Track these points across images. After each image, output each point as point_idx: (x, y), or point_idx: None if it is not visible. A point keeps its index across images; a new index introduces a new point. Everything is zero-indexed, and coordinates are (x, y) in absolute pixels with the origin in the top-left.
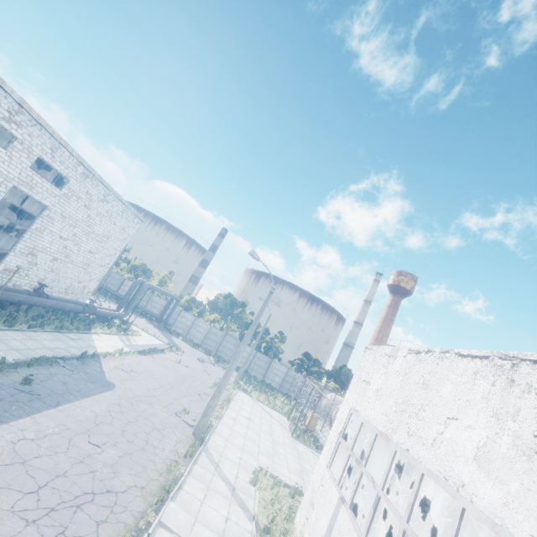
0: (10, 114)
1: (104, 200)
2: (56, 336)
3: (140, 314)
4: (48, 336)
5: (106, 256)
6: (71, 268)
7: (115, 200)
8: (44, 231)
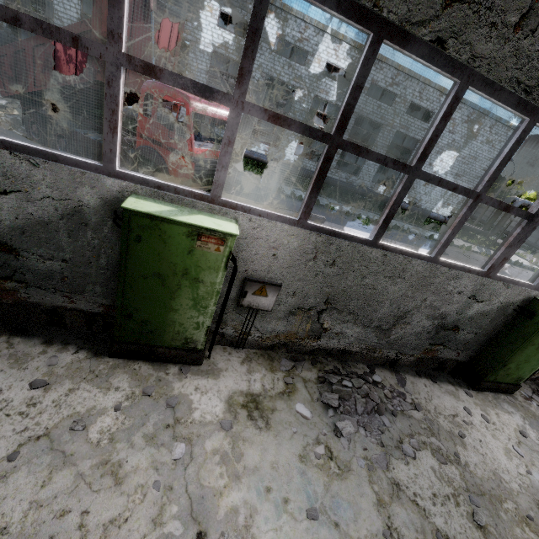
0: (392, 80)
1: (468, 121)
2: (417, 228)
3: (525, 249)
4: (411, 226)
5: (474, 178)
6: (440, 191)
7: (480, 118)
8: None
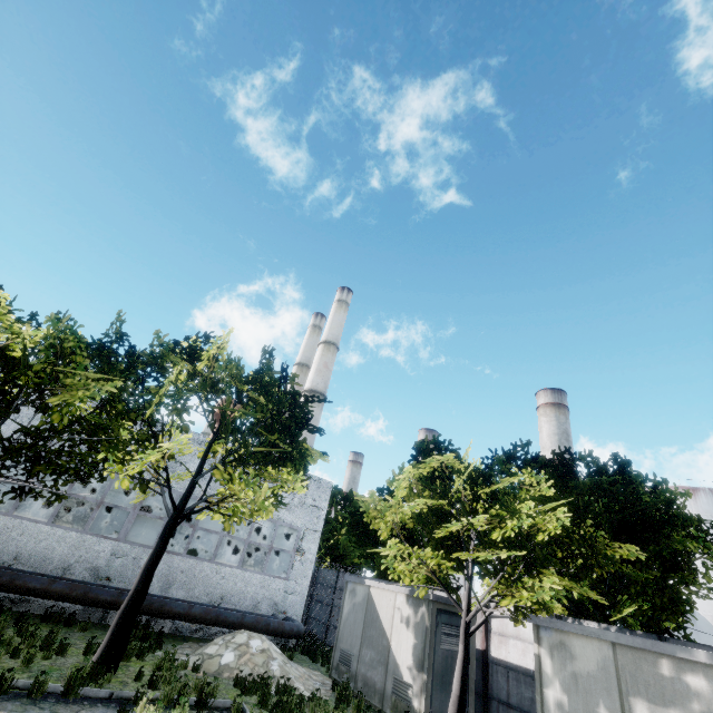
0: None
1: None
2: None
3: None
4: None
5: None
6: None
7: None
8: None
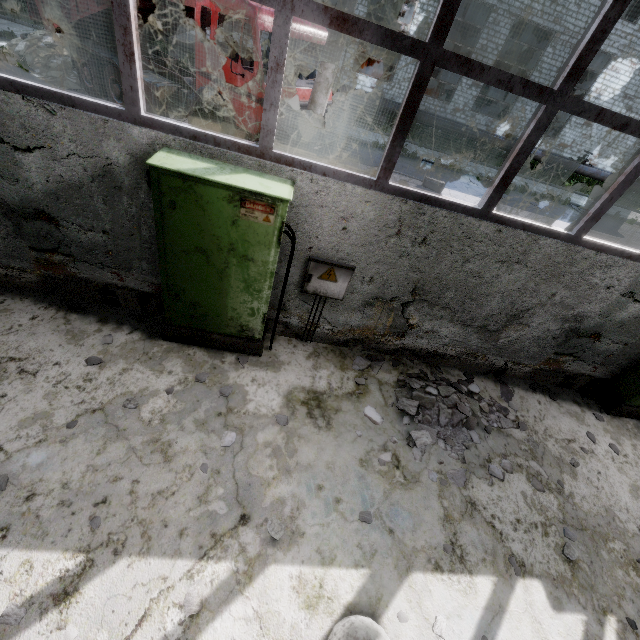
0: None
1: None
2: (583, 198)
3: None
4: (575, 196)
5: None
6: (633, 140)
7: None
8: (604, 91)
